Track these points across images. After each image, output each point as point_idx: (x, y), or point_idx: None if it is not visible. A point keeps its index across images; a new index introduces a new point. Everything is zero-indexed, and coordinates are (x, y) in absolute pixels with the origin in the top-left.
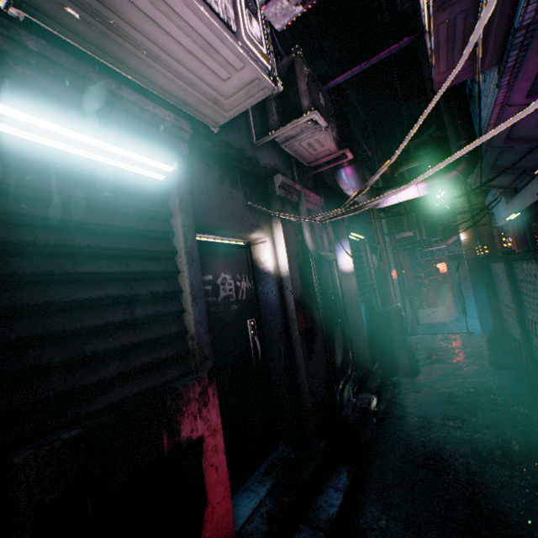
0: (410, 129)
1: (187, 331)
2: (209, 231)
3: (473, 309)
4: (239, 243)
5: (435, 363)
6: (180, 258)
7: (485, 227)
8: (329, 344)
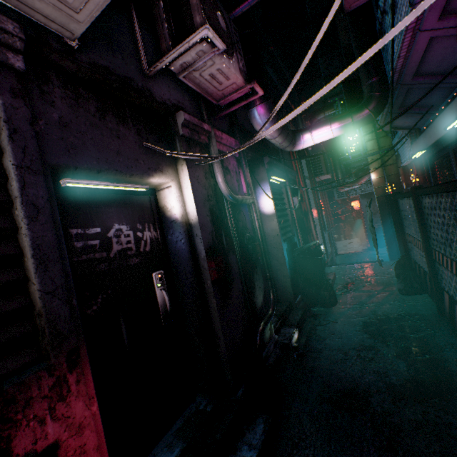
0: (326, 81)
1: (34, 306)
2: (87, 176)
3: (382, 240)
4: (138, 189)
5: (351, 292)
6: (16, 210)
7: (392, 167)
8: (248, 287)
